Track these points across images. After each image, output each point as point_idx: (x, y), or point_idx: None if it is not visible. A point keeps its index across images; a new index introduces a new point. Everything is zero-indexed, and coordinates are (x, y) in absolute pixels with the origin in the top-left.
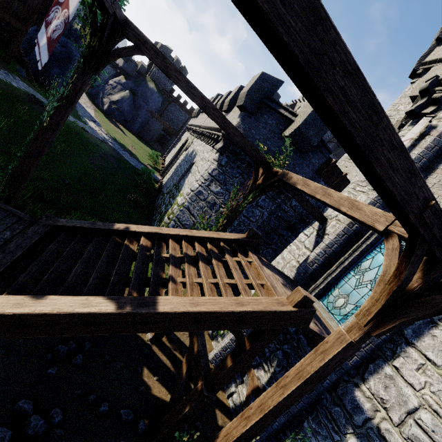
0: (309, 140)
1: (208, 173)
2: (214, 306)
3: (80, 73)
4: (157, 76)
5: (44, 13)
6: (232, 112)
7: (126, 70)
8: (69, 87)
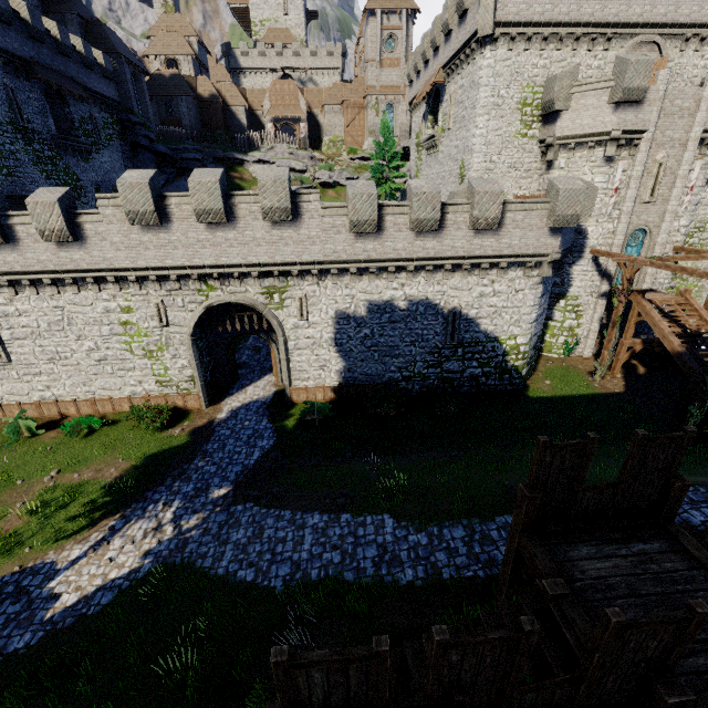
0: None
1: (539, 298)
2: (707, 316)
3: None
4: None
5: None
6: (515, 229)
7: None
8: None
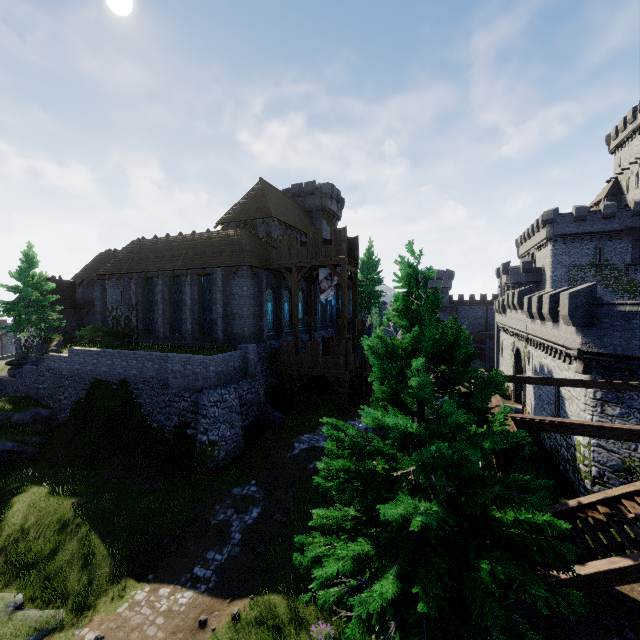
0: None
1: (590, 398)
2: None
3: None
4: None
5: None
6: (562, 324)
7: None
8: None
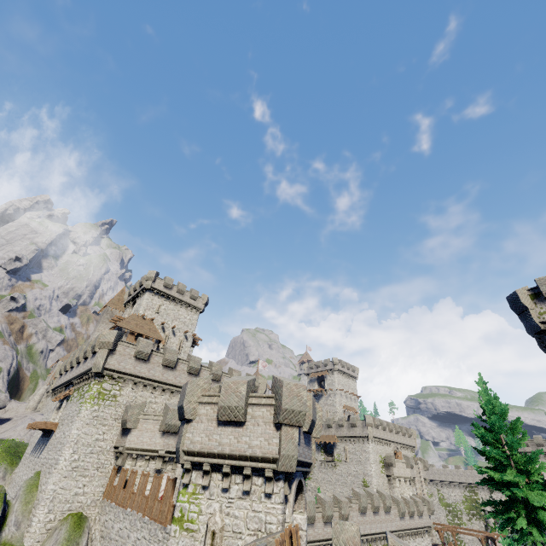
0: None
1: None
2: None
3: None
4: None
5: None
6: (424, 515)
7: None
8: None
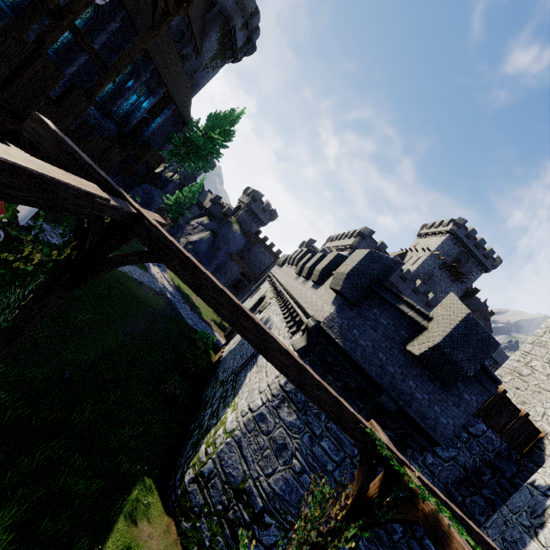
0: (458, 366)
1: (280, 383)
2: None
3: (42, 290)
4: (243, 218)
5: (133, 166)
6: (323, 289)
7: (212, 211)
8: (14, 314)
